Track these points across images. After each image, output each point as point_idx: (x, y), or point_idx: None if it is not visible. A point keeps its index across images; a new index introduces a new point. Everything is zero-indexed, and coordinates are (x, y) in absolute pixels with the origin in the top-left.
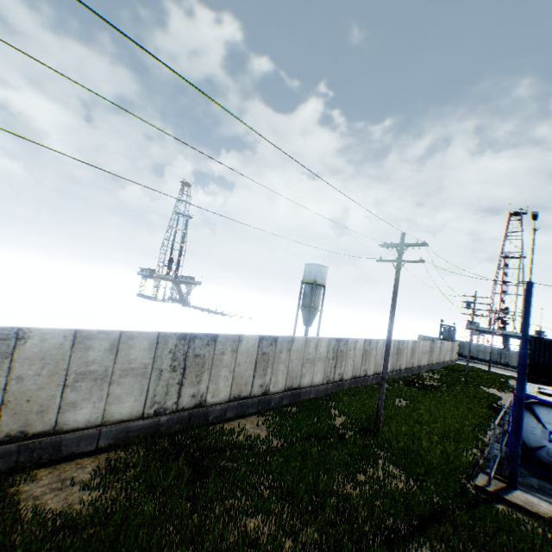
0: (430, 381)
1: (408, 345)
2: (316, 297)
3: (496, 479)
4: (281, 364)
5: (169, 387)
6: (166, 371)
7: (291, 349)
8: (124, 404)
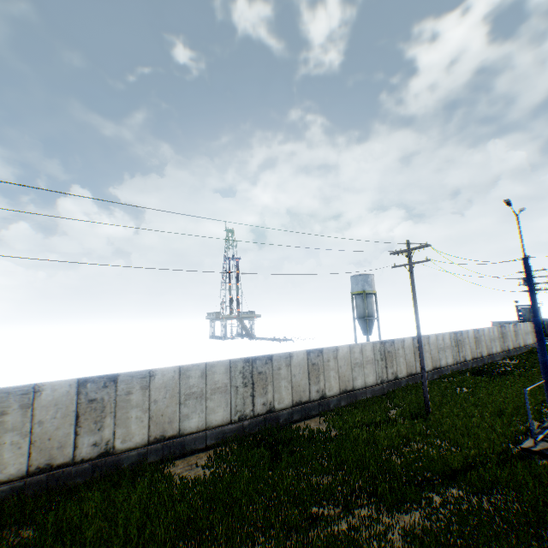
0: (504, 368)
1: (468, 335)
2: (368, 306)
3: (545, 442)
4: (331, 371)
5: (245, 399)
6: (240, 387)
7: (338, 357)
8: (217, 414)
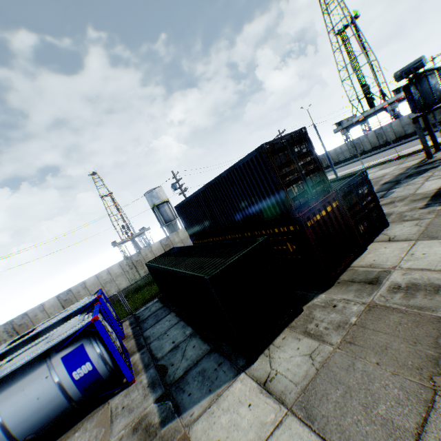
0: None
1: (152, 249)
2: (164, 215)
3: None
4: None
5: None
6: None
7: None
8: None
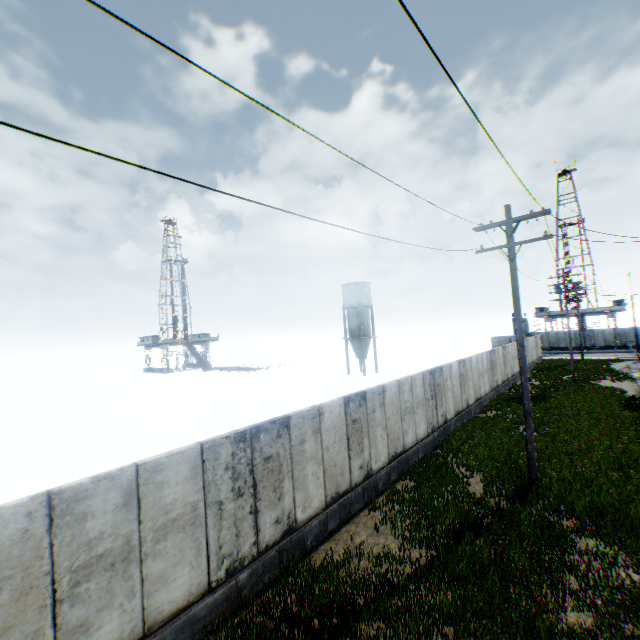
0: (534, 390)
1: (499, 354)
2: (364, 323)
3: None
4: (378, 427)
5: (239, 524)
6: (228, 500)
7: (385, 403)
8: (174, 583)
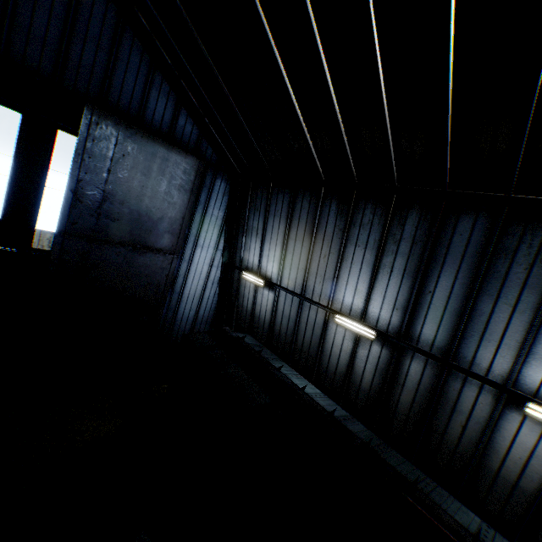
0: None
1: None
2: None
3: None
4: None
5: None
6: (47, 247)
7: None
8: None
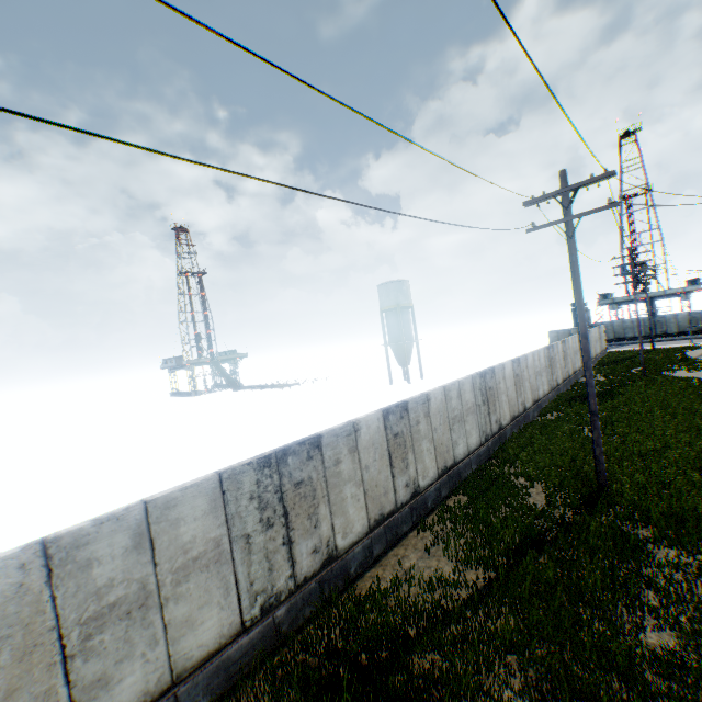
0: (599, 387)
1: (558, 349)
2: (405, 326)
3: None
4: (423, 440)
5: (271, 557)
6: (257, 533)
7: (430, 413)
8: (202, 626)
